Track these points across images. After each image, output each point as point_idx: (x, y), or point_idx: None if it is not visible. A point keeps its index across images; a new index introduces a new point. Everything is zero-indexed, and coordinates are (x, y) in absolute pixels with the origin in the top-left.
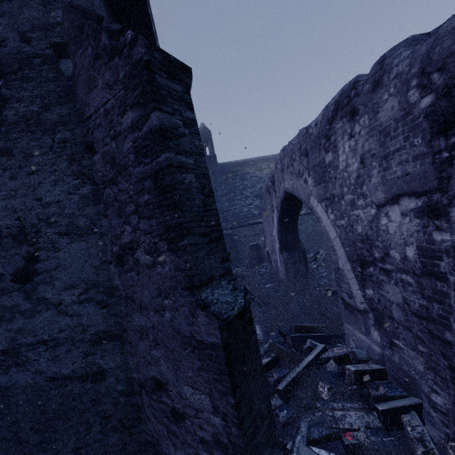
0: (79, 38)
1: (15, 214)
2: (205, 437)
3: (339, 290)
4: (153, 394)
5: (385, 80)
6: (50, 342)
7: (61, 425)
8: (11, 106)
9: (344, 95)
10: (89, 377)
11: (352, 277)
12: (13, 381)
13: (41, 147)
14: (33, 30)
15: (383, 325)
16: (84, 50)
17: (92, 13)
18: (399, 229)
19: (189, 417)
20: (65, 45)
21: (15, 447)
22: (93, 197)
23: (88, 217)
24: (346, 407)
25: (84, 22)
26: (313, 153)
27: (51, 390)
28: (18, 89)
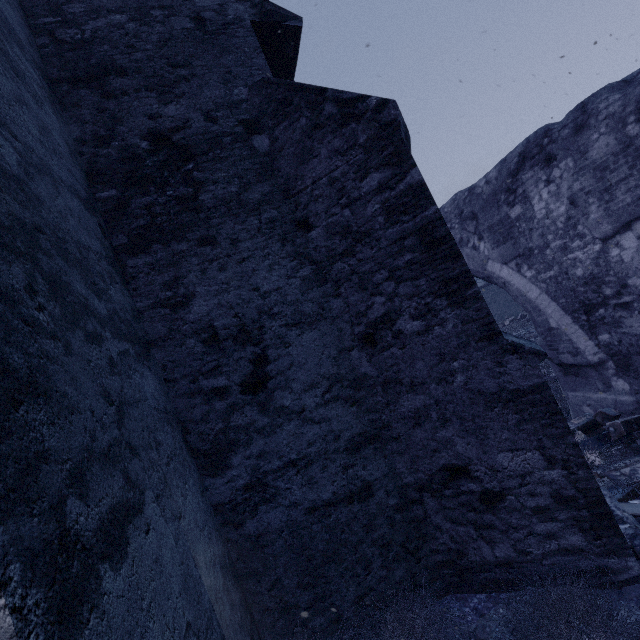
0: (283, 112)
1: (232, 310)
2: (540, 504)
3: (555, 354)
4: (445, 490)
5: (592, 123)
6: (300, 461)
7: (334, 570)
8: (207, 190)
9: (532, 145)
10: (354, 496)
11: (576, 330)
12: (265, 524)
13: (248, 230)
14: (218, 108)
15: (631, 366)
16: (293, 122)
17: (306, 86)
18: (638, 253)
19: (511, 491)
20: (253, 121)
21: (283, 618)
22: (315, 278)
23: (314, 302)
24: (628, 463)
25: (293, 95)
26: (487, 213)
27: (313, 525)
28: (211, 170)
